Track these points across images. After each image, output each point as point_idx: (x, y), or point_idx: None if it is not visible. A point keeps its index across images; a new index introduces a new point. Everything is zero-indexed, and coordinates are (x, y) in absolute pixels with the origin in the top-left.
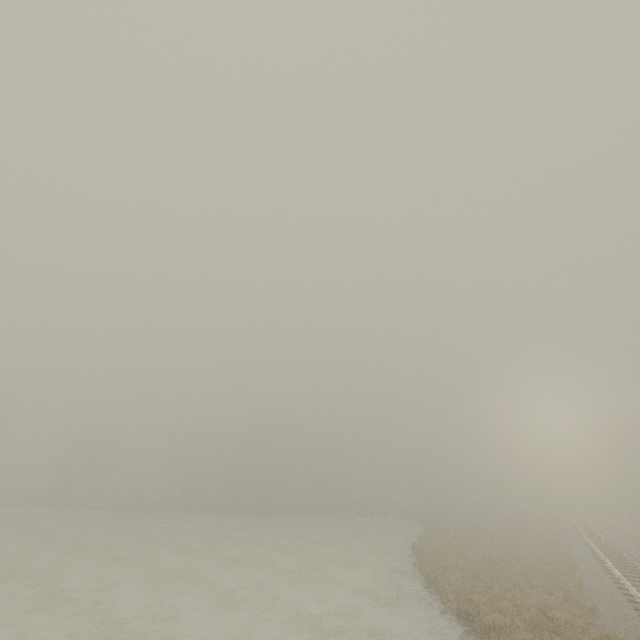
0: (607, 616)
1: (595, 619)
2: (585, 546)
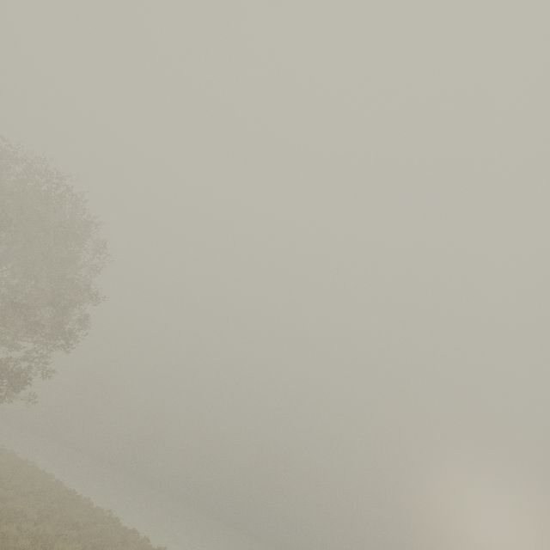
0: None
1: None
2: None
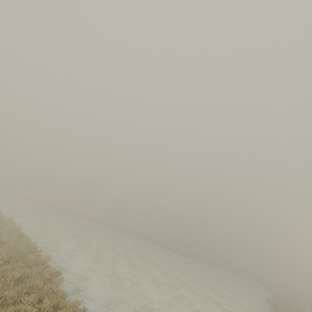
0: None
1: None
2: None
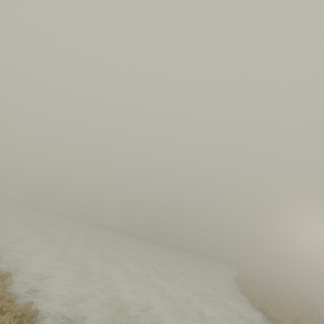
0: None
1: None
2: None
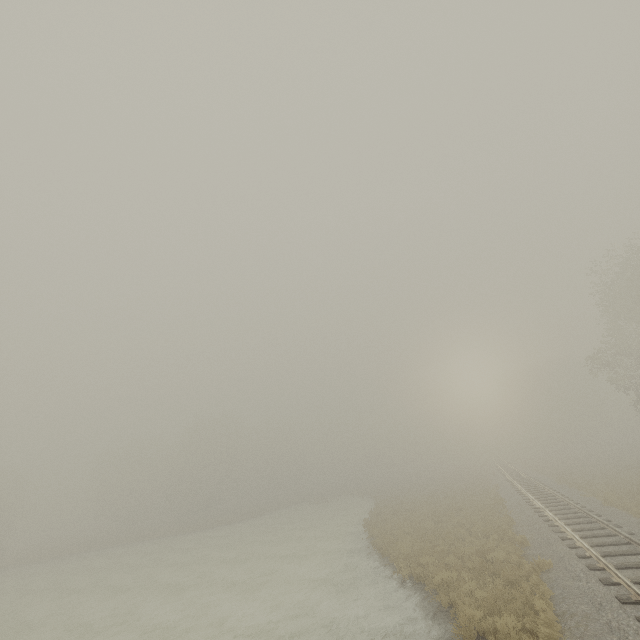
0: (535, 545)
1: (526, 551)
2: (509, 485)
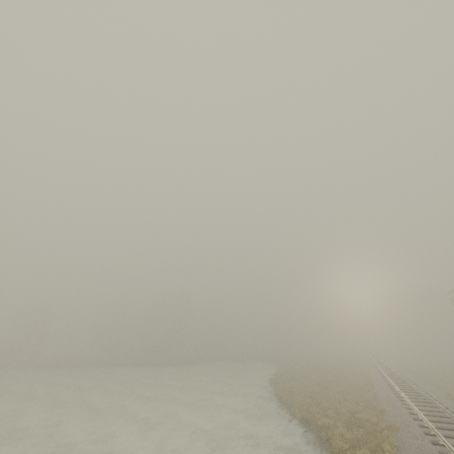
0: (390, 414)
1: (383, 416)
2: (378, 373)
